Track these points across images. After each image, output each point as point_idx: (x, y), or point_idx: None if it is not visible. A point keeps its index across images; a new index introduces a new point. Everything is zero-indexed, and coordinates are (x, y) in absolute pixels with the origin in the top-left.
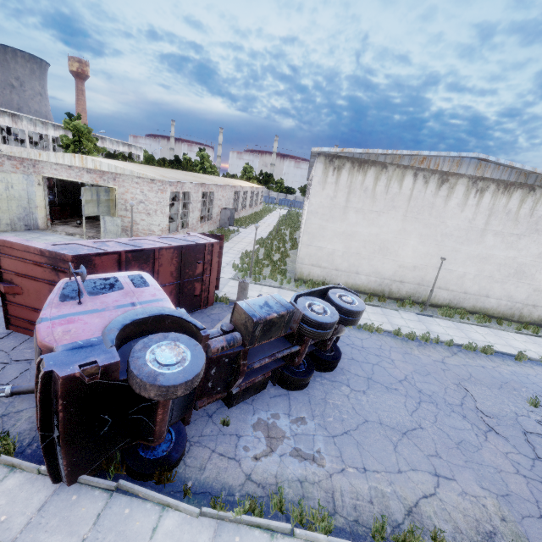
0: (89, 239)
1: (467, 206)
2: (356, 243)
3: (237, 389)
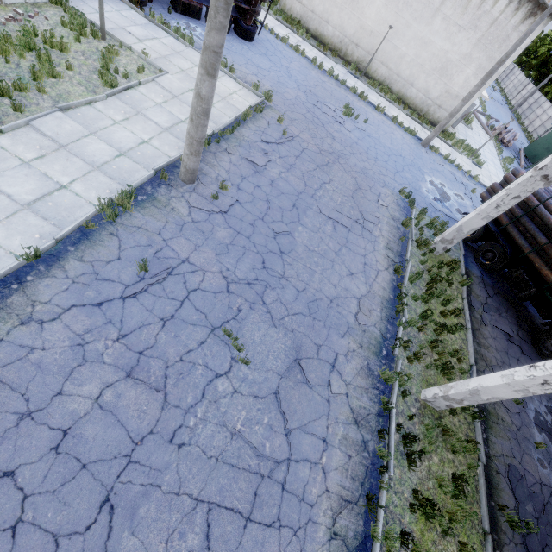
0: None
1: None
2: None
3: None
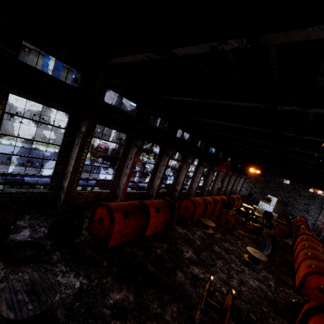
0: (263, 203)
1: None
2: None
3: None
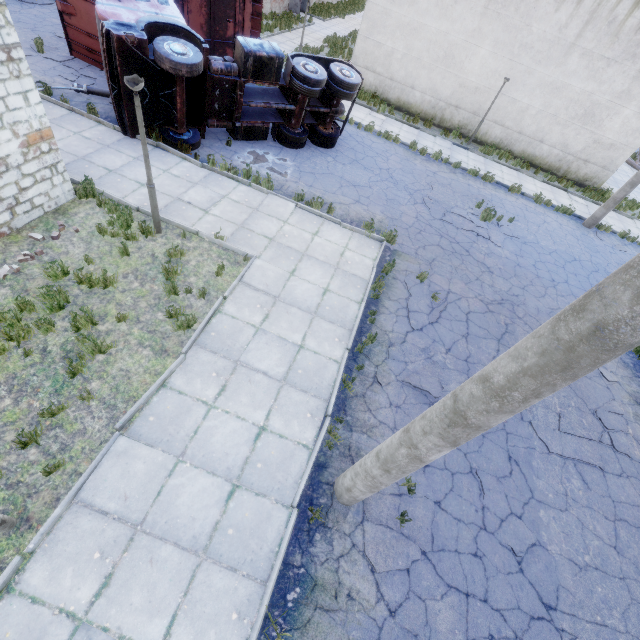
0: None
1: (565, 2)
2: (420, 43)
3: (240, 124)
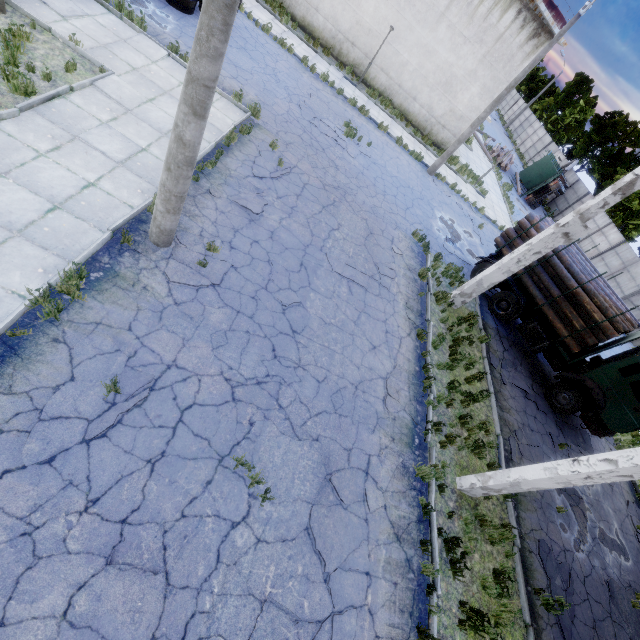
0: None
1: None
2: None
3: None
